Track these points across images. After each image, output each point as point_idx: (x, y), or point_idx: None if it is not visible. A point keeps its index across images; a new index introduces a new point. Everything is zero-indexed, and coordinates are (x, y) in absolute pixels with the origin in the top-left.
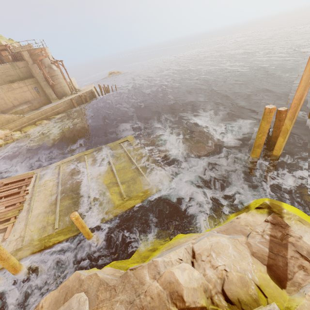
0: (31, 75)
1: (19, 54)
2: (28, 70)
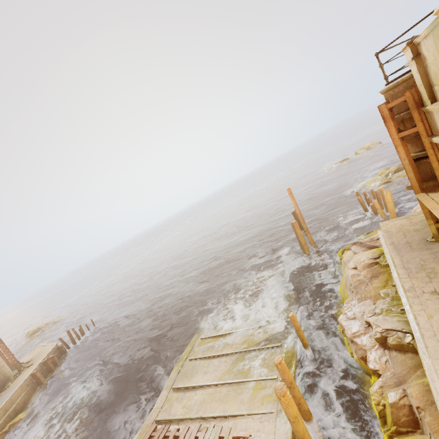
0: None
1: None
2: None
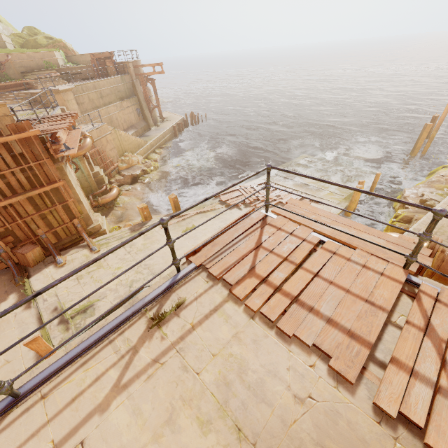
0: (133, 93)
1: (121, 65)
2: (131, 86)
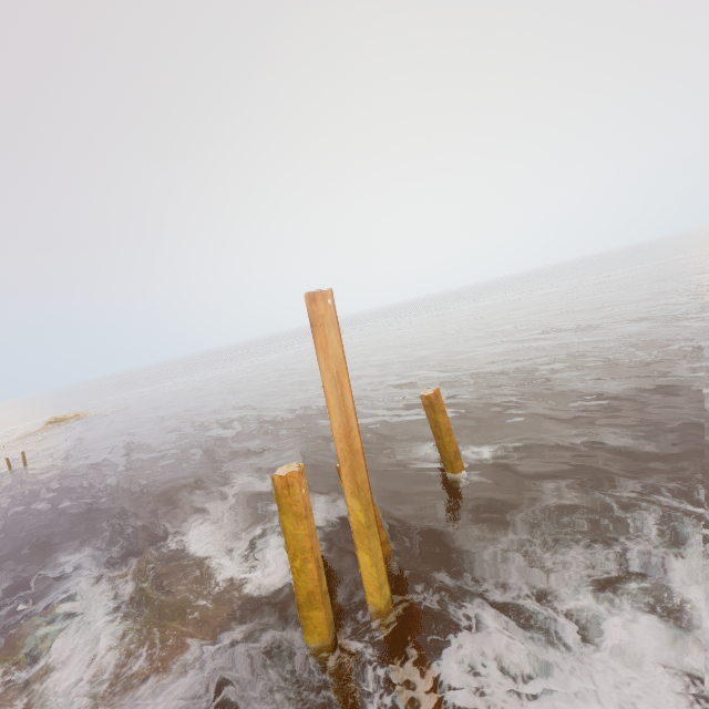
0: None
1: None
2: None
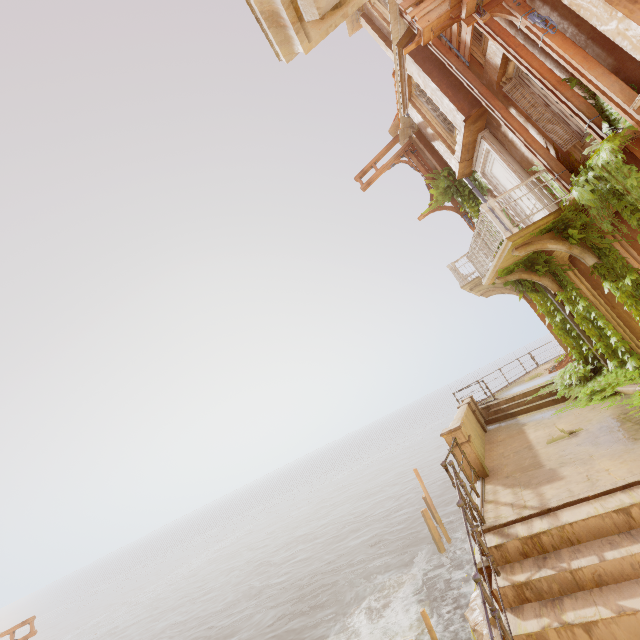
0: None
1: None
2: None
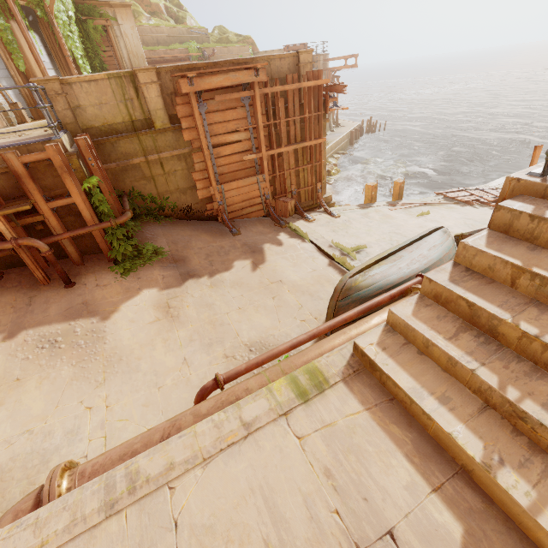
0: None
1: None
2: None
